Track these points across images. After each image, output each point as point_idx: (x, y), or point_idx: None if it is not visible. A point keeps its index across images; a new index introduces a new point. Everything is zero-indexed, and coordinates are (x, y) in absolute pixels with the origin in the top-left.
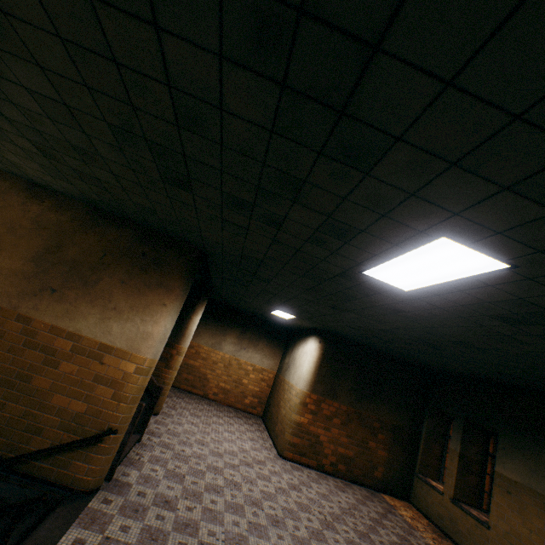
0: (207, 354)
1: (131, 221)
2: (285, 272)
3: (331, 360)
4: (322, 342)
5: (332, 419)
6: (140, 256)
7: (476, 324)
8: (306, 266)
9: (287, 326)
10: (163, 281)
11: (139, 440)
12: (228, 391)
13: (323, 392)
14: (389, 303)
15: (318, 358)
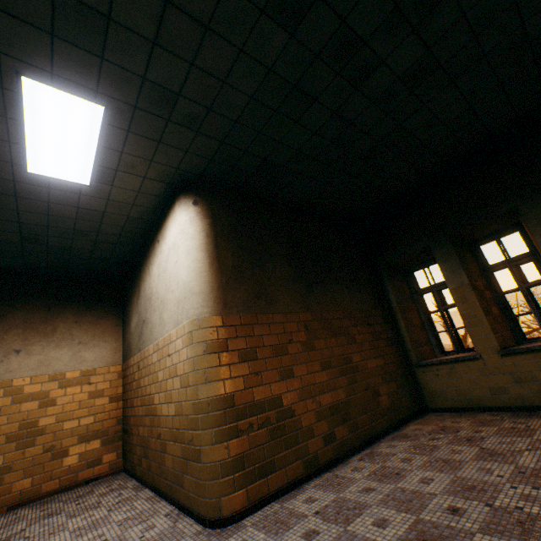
0: None
1: None
2: None
3: (235, 235)
4: (201, 203)
5: (287, 349)
6: None
7: None
8: None
9: (110, 263)
10: None
11: None
12: (0, 472)
13: (246, 302)
14: None
15: (205, 235)
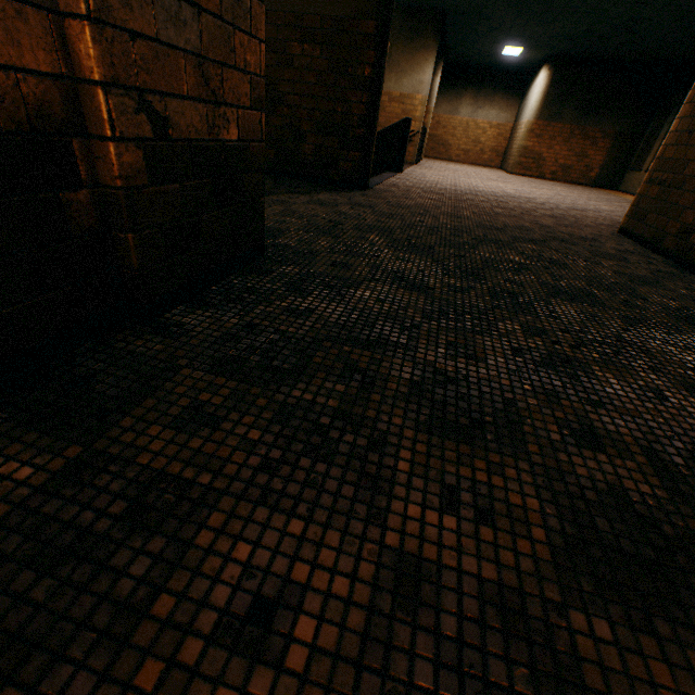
0: (446, 123)
1: (397, 7)
2: (498, 8)
3: (559, 86)
4: (551, 70)
5: (555, 139)
6: (408, 32)
7: (615, 3)
8: (507, 0)
9: (523, 69)
10: (423, 45)
11: (419, 162)
12: (468, 152)
13: (548, 118)
14: (565, 7)
15: (545, 87)
